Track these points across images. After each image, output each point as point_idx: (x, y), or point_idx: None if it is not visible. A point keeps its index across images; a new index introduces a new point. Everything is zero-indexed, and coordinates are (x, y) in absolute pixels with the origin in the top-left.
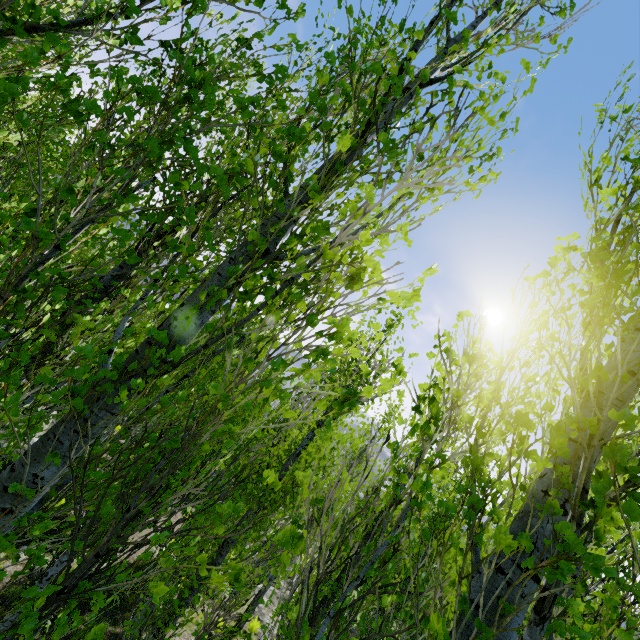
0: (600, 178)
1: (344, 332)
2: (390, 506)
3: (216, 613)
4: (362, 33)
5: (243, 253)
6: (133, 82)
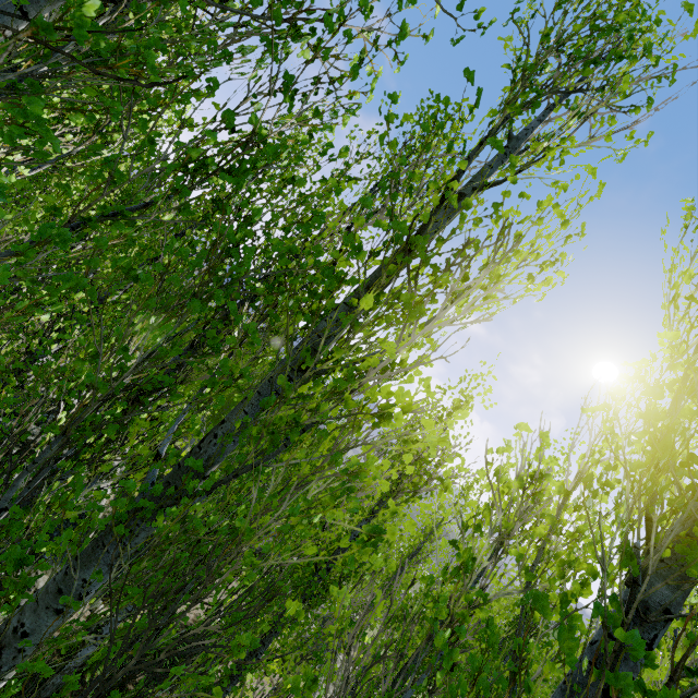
0: (678, 297)
1: (369, 471)
2: (429, 638)
3: (265, 692)
4: (405, 164)
5: (283, 372)
6: (181, 254)
